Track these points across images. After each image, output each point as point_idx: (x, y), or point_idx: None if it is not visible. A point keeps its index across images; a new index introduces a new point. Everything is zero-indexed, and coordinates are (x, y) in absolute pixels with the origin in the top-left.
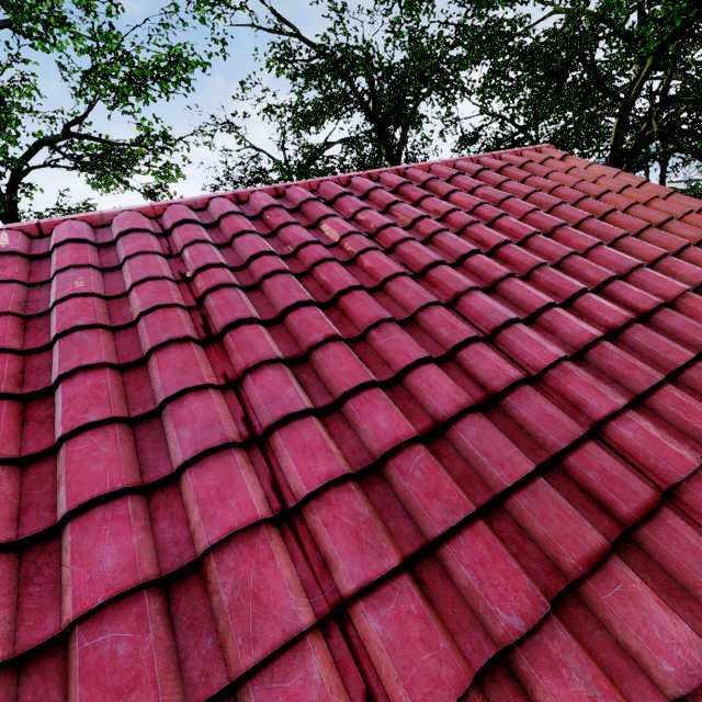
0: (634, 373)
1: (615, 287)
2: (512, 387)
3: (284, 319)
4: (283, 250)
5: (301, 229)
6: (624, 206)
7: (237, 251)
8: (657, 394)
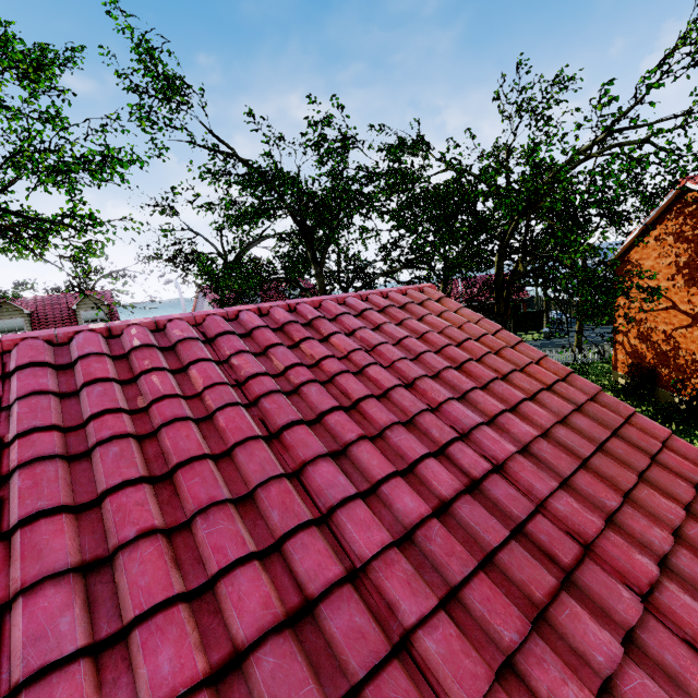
0: (451, 561)
1: (455, 450)
2: (329, 591)
3: (103, 502)
4: (137, 402)
5: (163, 377)
6: (479, 355)
7: (82, 404)
8: (468, 586)
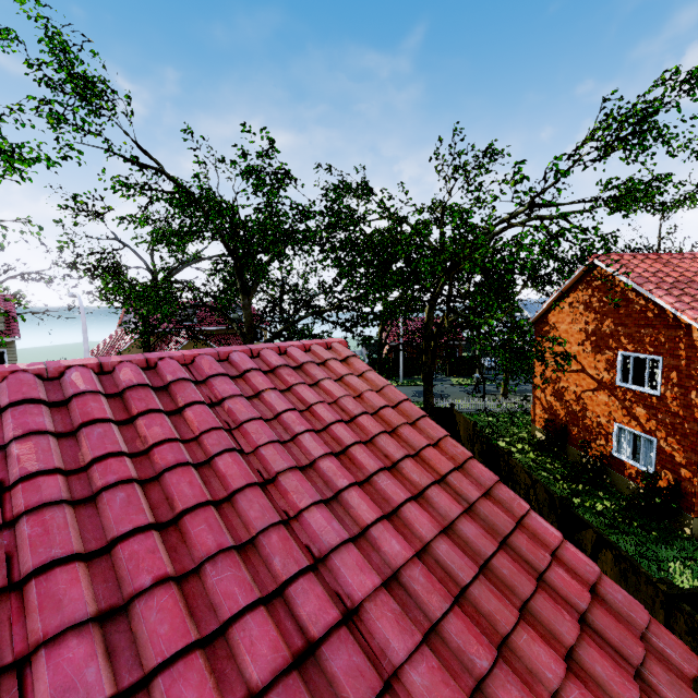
0: None
1: (296, 591)
2: None
3: None
4: None
5: None
6: (371, 435)
7: None
8: None
